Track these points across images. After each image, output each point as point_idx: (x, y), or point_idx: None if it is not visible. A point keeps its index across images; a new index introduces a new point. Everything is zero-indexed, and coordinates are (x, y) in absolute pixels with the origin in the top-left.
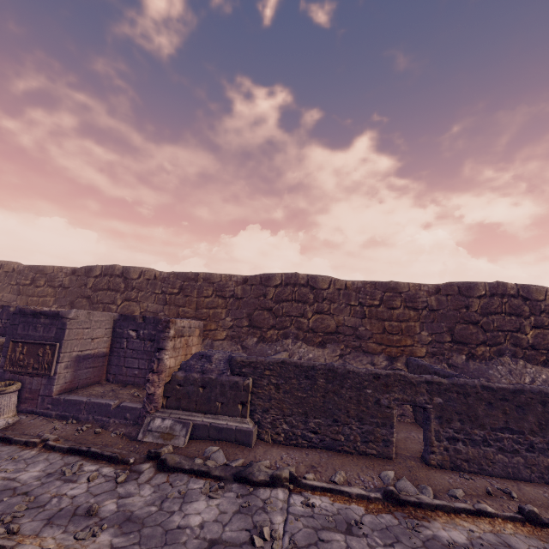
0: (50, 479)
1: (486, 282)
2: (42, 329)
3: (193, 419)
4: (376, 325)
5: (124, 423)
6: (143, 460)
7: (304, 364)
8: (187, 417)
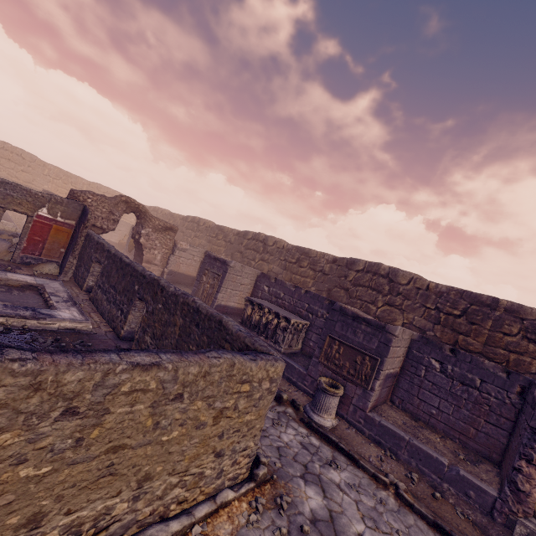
0: None
1: None
2: (361, 336)
3: None
4: None
5: (464, 500)
6: None
7: None
8: None
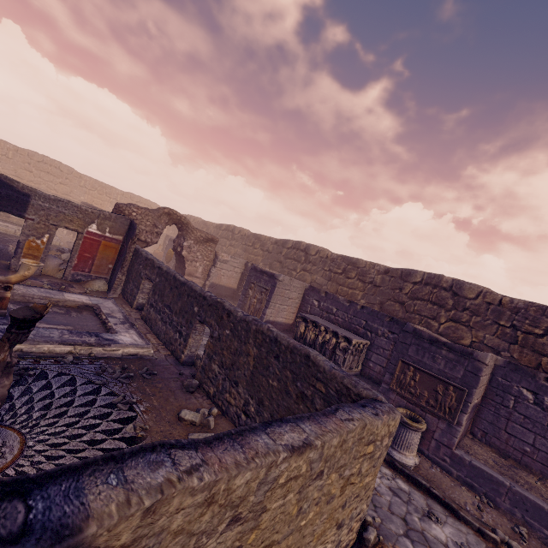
0: None
1: None
2: (442, 362)
3: None
4: None
5: None
6: None
7: None
8: None
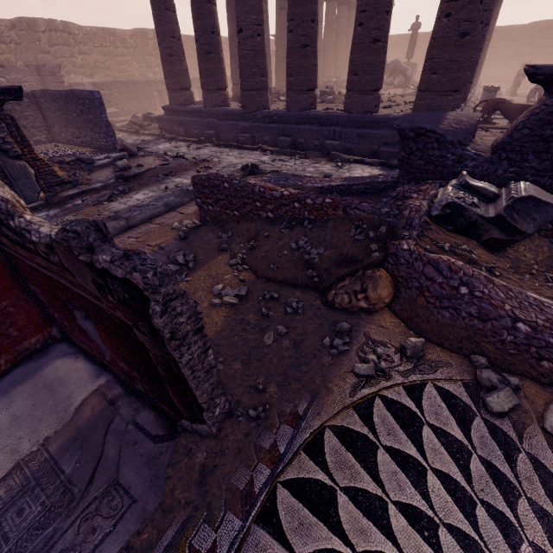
0: None
1: (151, 30)
2: None
3: None
4: (113, 60)
5: None
6: None
7: (124, 81)
8: None
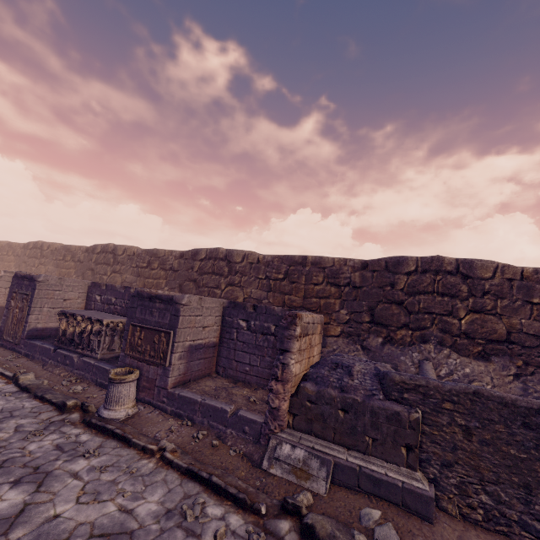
0: (169, 522)
1: None
2: (157, 314)
3: (332, 455)
4: None
5: (243, 437)
6: (277, 510)
7: (518, 403)
8: (323, 448)
